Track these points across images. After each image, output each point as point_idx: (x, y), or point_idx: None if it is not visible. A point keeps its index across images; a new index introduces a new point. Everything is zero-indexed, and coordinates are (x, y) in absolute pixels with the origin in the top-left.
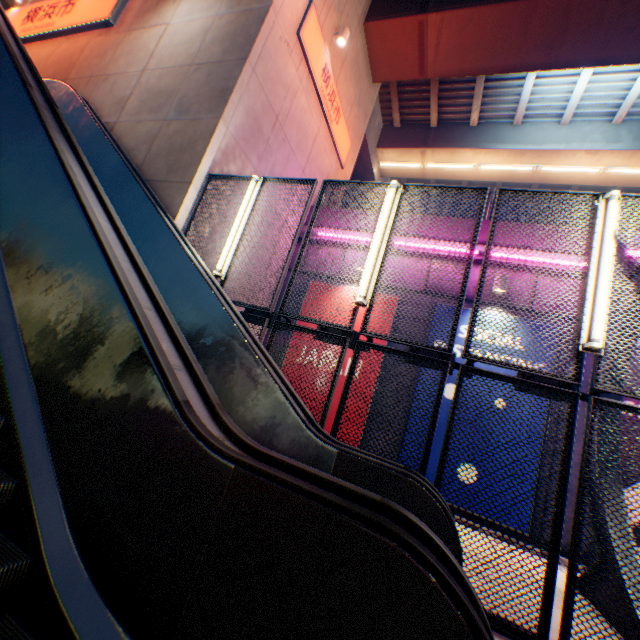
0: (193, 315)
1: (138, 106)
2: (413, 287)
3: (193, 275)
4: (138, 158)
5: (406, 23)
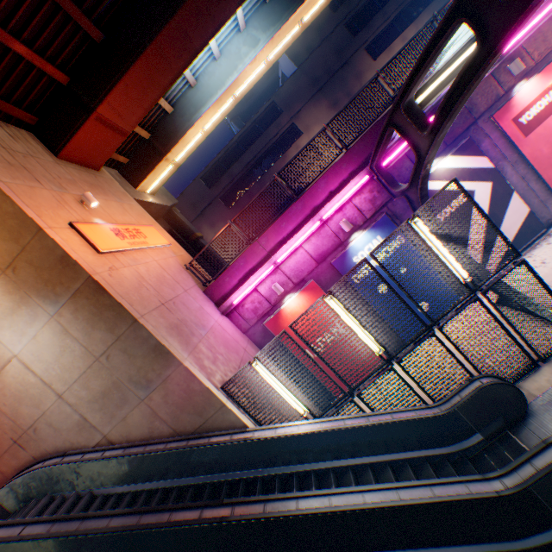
0: (345, 444)
1: (102, 414)
2: (311, 268)
3: (320, 435)
4: (163, 431)
5: (87, 128)
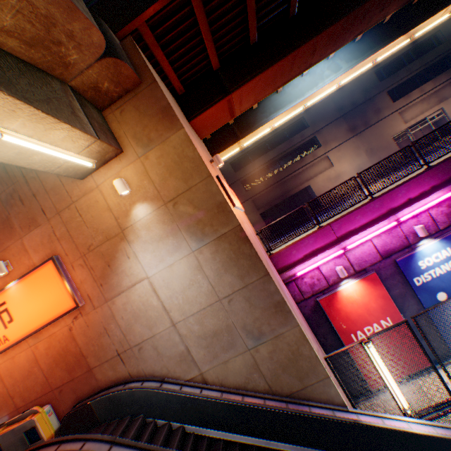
0: None
1: (206, 352)
2: (375, 260)
3: (438, 441)
4: (258, 385)
5: (218, 105)
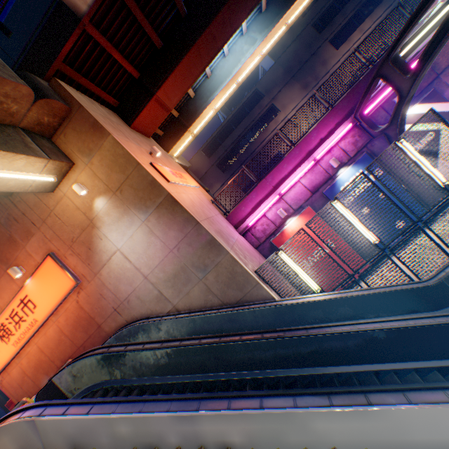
0: (352, 308)
1: (173, 290)
2: (307, 197)
3: (333, 301)
4: (214, 303)
5: (149, 106)
